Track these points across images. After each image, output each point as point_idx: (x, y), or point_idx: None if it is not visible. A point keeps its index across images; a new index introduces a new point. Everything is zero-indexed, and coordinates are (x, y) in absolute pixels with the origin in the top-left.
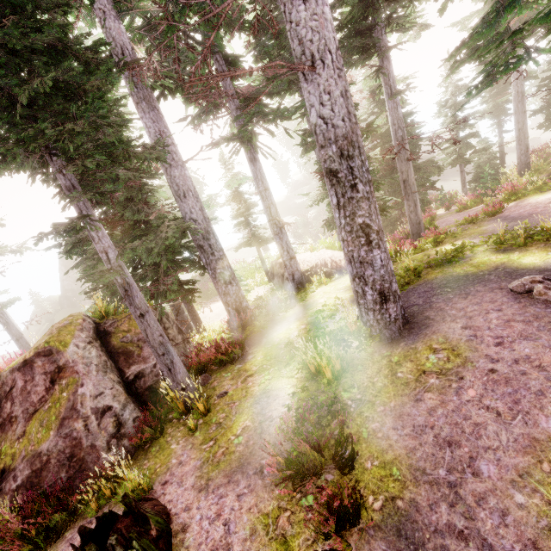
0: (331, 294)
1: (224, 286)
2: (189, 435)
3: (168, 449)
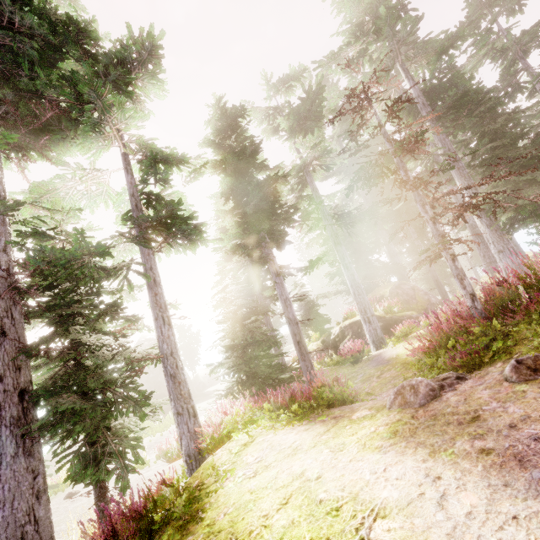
0: None
1: None
2: None
3: None
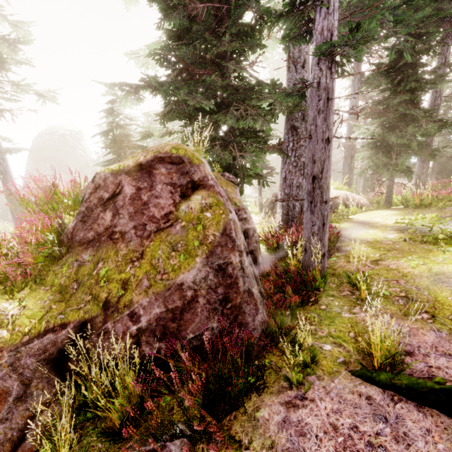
0: (380, 217)
1: (302, 177)
2: (361, 306)
3: (341, 318)
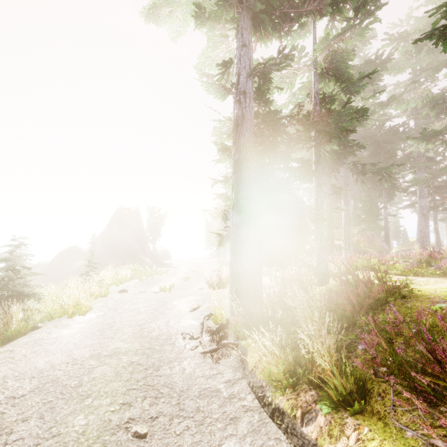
0: None
1: None
2: None
3: None
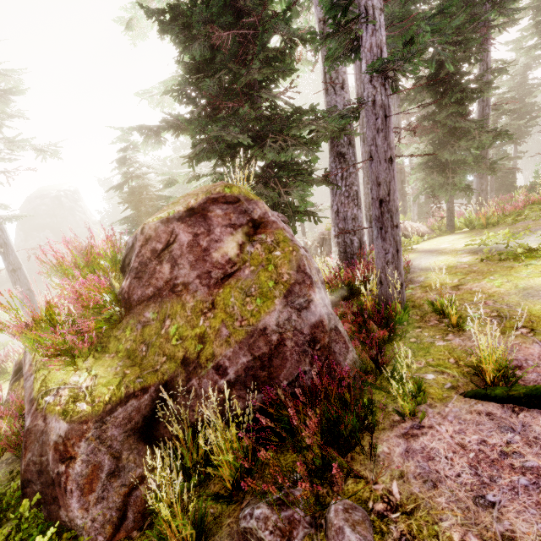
0: (447, 242)
1: (356, 208)
2: (453, 332)
3: (436, 347)
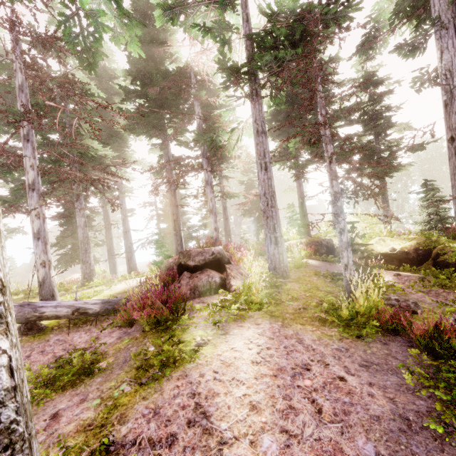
0: None
1: None
2: None
3: None
